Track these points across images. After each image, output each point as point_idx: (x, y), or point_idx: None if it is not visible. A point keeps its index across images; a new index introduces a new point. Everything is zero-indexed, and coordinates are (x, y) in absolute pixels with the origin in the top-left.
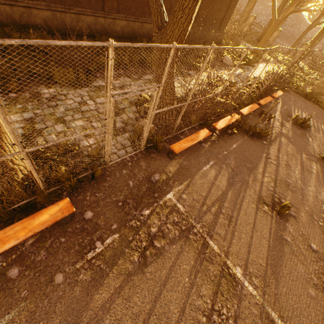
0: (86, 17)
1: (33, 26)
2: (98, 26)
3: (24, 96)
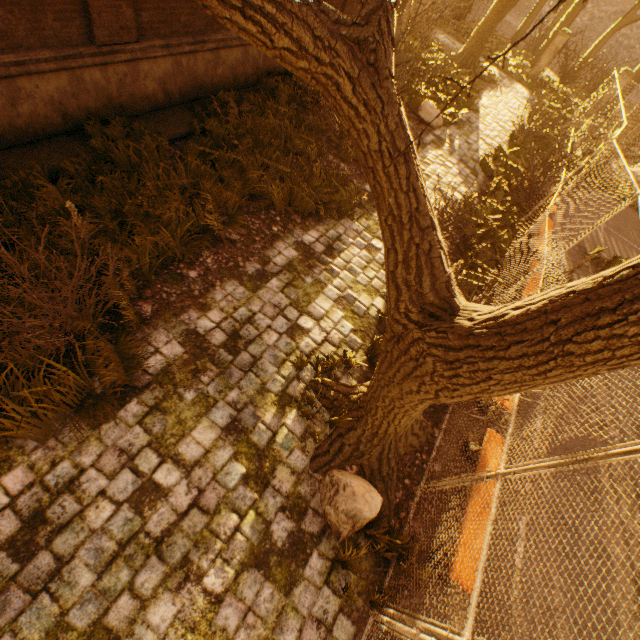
0: (41, 80)
1: None
2: (89, 96)
3: None
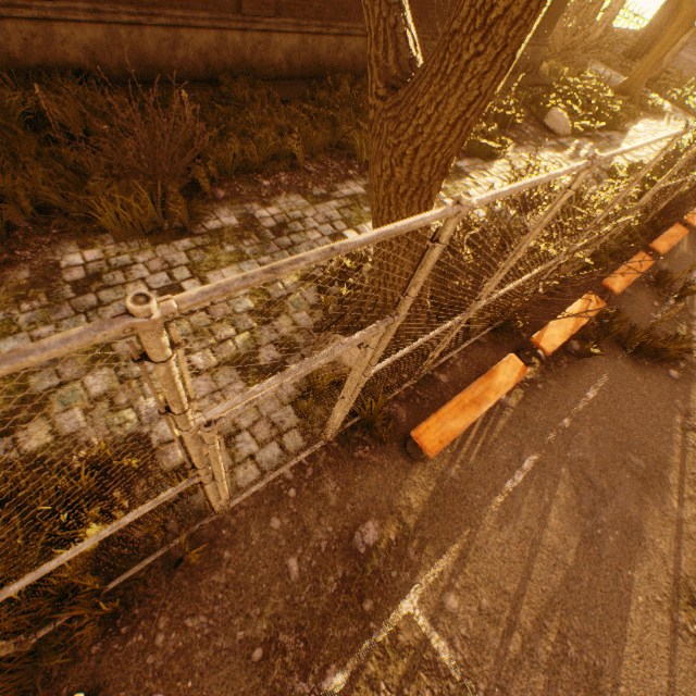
0: (196, 34)
1: (60, 68)
2: (228, 54)
3: (14, 283)
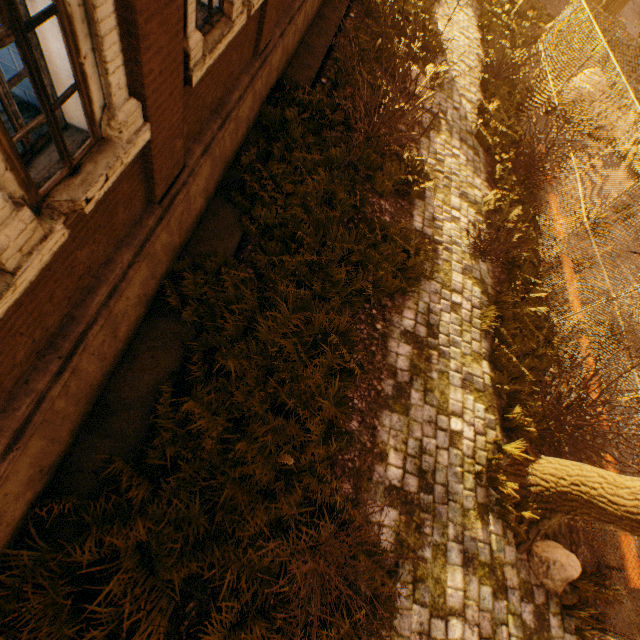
0: (128, 289)
1: (9, 542)
2: (161, 265)
3: None
